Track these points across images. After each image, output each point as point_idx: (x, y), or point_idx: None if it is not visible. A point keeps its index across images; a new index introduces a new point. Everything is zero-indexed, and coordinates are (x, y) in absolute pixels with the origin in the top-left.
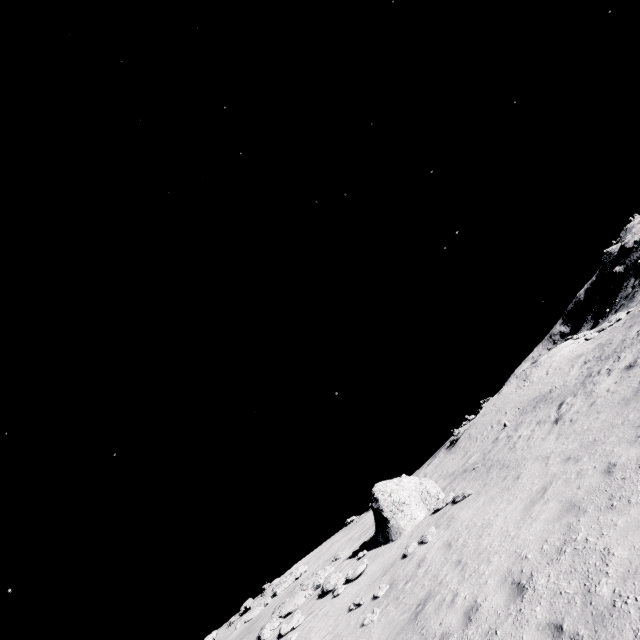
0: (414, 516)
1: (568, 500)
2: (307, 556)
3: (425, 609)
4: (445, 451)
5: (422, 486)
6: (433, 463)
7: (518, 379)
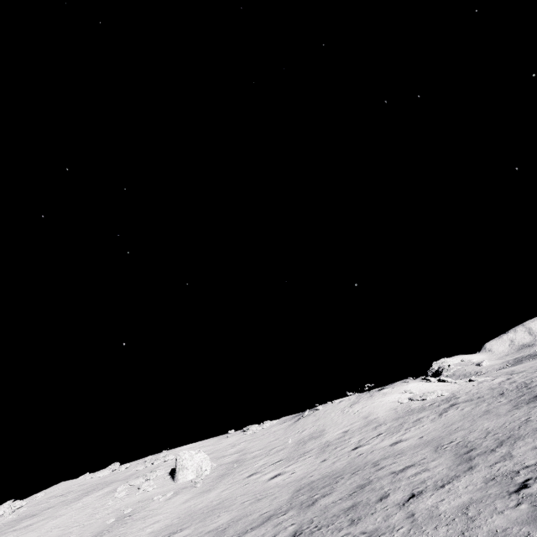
0: (187, 476)
1: (145, 534)
2: (193, 444)
3: (104, 535)
4: (295, 420)
5: (201, 463)
6: (282, 425)
7: (354, 400)
